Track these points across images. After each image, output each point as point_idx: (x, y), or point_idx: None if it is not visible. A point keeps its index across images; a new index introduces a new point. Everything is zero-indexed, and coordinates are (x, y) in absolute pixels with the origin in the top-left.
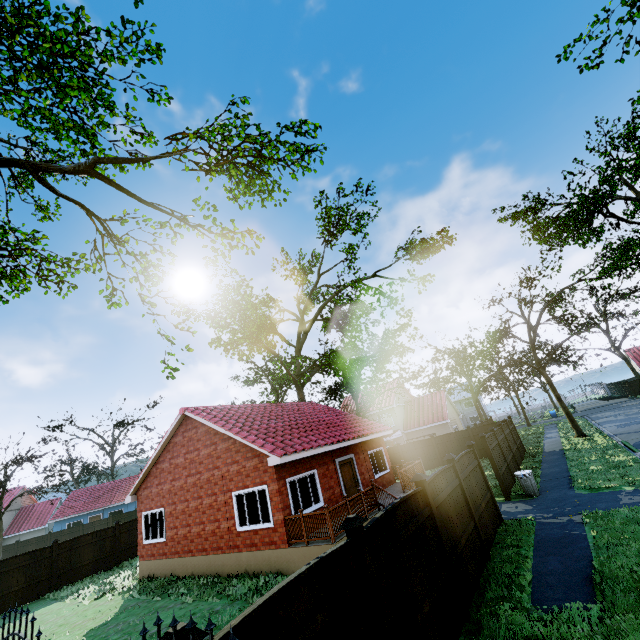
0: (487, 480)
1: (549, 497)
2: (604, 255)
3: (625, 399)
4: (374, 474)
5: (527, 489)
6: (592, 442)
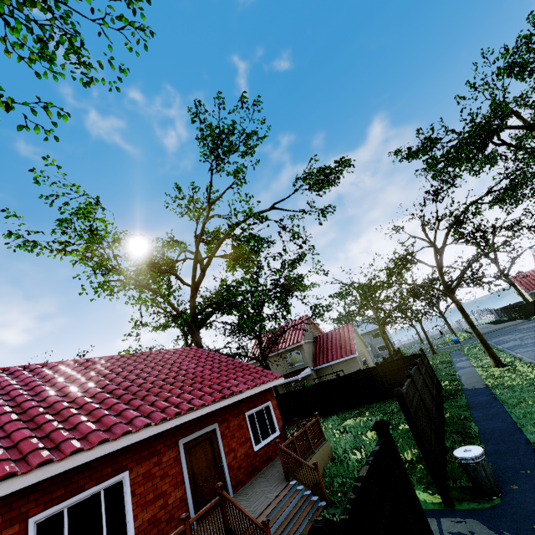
0: (420, 506)
1: (525, 506)
2: (517, 159)
3: (517, 322)
4: (253, 445)
5: (480, 484)
6: (520, 374)
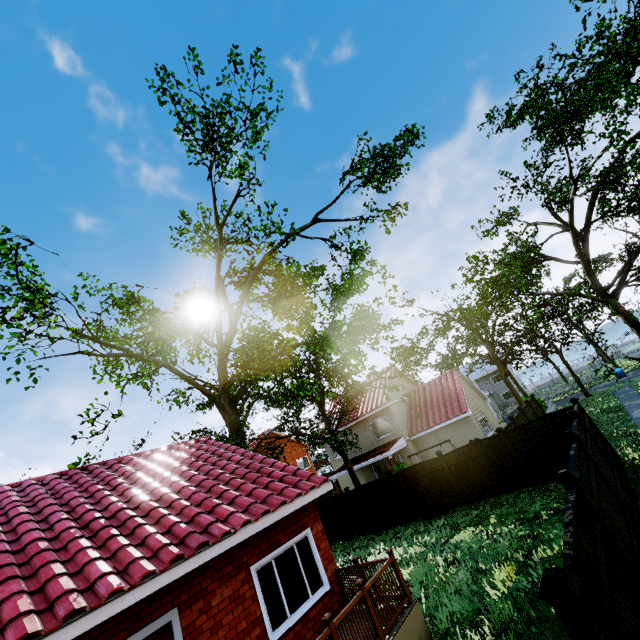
0: None
1: None
2: None
3: None
4: (267, 632)
5: None
6: None
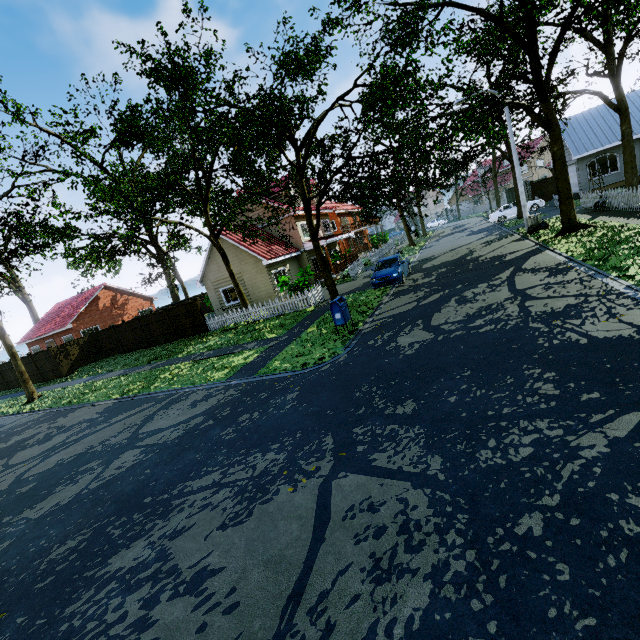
0: None
1: None
2: None
3: None
4: None
5: None
6: None
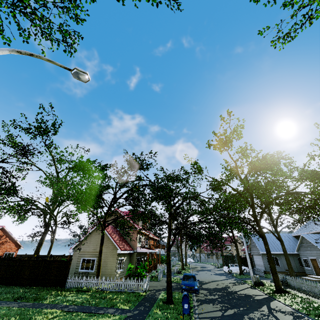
0: None
1: None
2: None
3: None
4: None
5: None
6: None
